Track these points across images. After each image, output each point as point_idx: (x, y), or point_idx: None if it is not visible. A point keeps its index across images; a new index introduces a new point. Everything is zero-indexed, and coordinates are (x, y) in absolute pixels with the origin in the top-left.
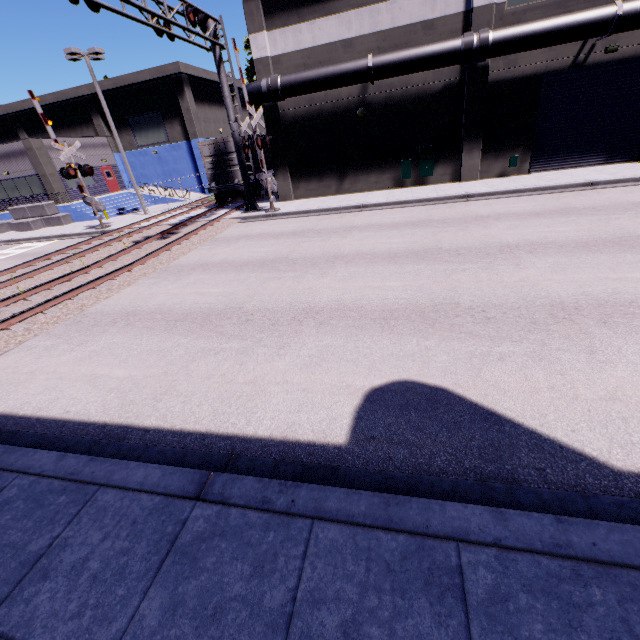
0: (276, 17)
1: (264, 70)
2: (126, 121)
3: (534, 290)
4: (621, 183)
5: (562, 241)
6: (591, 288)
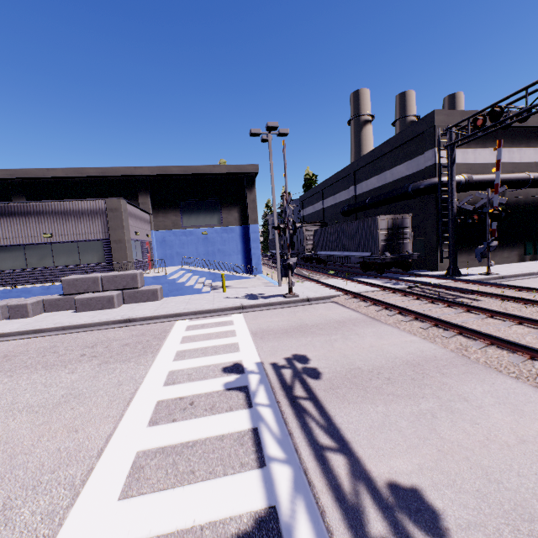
0: None
1: (442, 171)
2: (177, 203)
3: None
4: None
5: None
6: None
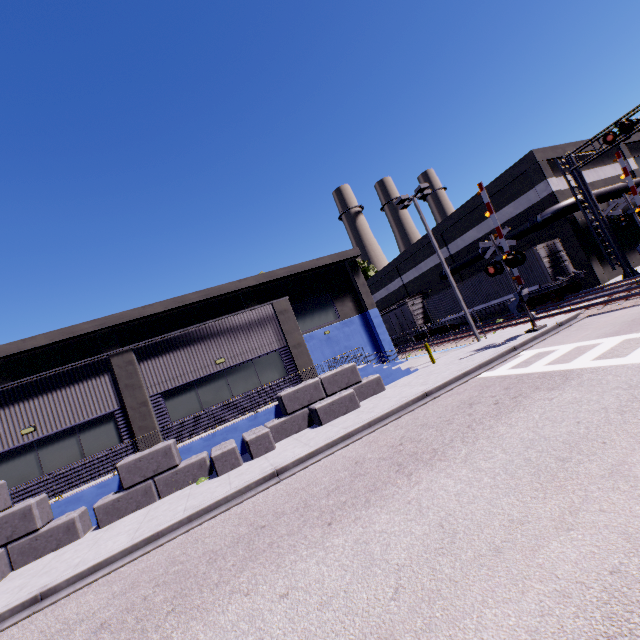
0: (553, 172)
1: (560, 197)
2: None
3: None
4: None
5: None
6: None
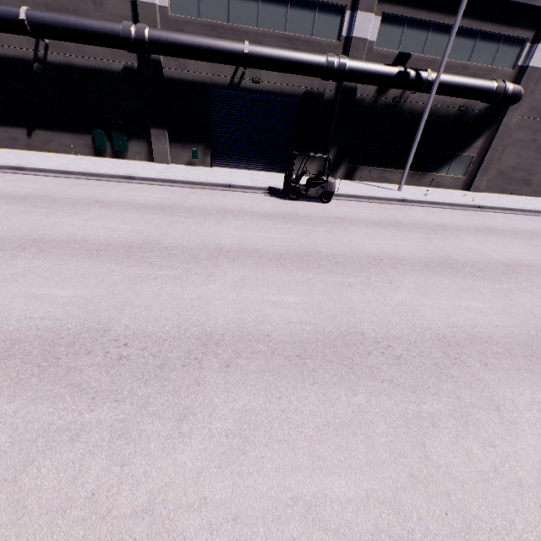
0: None
1: None
2: None
3: None
4: (250, 189)
5: (95, 241)
6: None
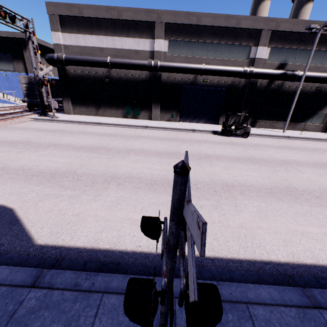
0: (66, 28)
1: (59, 49)
2: None
3: (114, 169)
4: (203, 132)
5: (153, 151)
6: (135, 170)
